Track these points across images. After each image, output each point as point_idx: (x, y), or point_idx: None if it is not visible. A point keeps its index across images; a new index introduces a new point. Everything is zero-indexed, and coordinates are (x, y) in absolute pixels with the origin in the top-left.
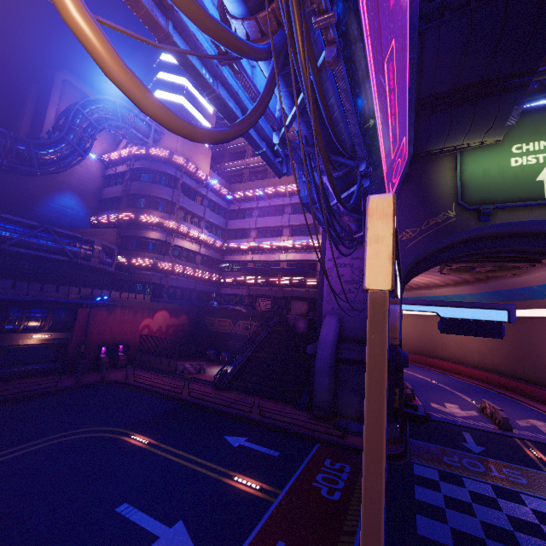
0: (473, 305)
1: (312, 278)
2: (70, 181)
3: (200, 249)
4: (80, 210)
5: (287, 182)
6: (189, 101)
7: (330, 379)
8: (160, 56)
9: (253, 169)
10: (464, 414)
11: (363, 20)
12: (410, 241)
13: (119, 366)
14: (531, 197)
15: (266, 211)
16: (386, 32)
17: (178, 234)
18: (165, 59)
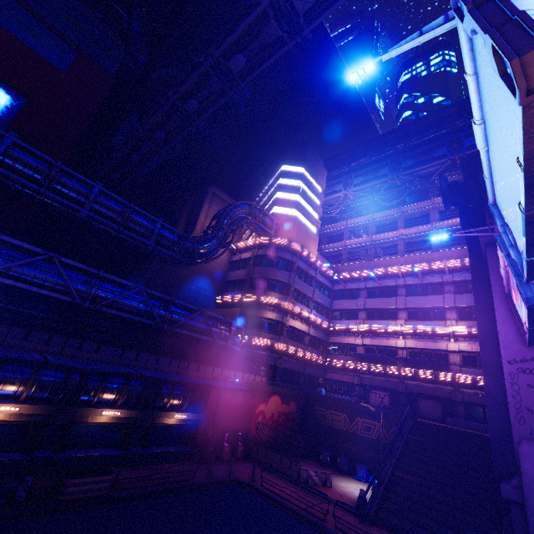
0: None
1: (445, 372)
2: (206, 267)
3: (309, 329)
4: (210, 290)
5: (398, 262)
6: (303, 198)
7: None
8: (281, 167)
9: (352, 250)
10: None
11: None
12: None
13: (237, 458)
14: None
15: (376, 291)
16: None
17: (291, 314)
18: (284, 169)
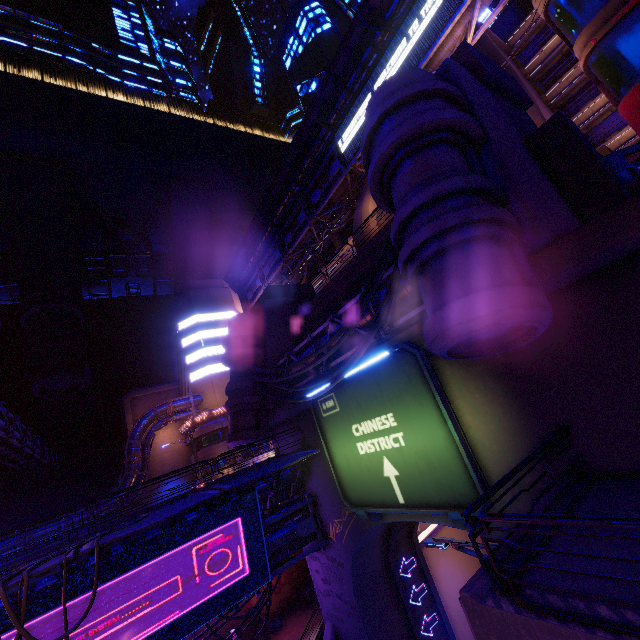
0: None
1: None
2: (165, 470)
3: None
4: (181, 487)
5: None
6: (212, 346)
7: None
8: (178, 326)
9: None
10: None
11: None
12: (342, 536)
13: None
14: (390, 500)
15: None
16: None
17: None
18: (181, 327)
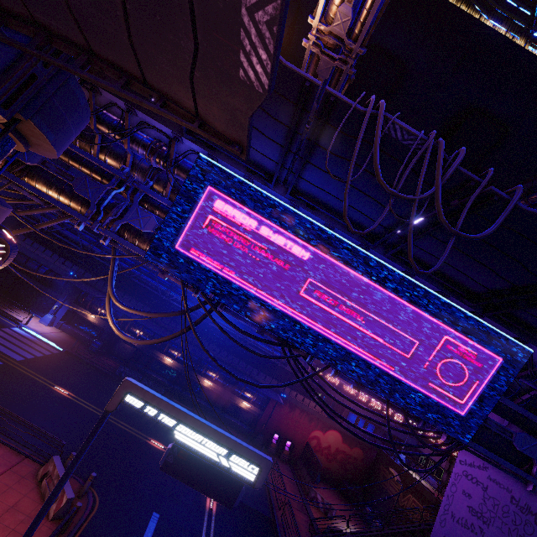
0: None
1: None
2: None
3: None
4: None
5: None
6: None
7: None
8: None
9: None
10: None
11: (246, 288)
12: None
13: (281, 458)
14: None
15: None
16: (291, 281)
17: None
18: None
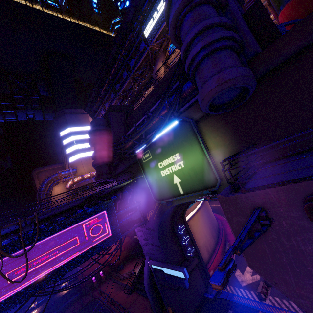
0: (171, 268)
1: None
2: None
3: None
4: None
5: None
6: (80, 144)
7: (151, 296)
8: (60, 134)
9: None
10: (249, 281)
11: None
12: (153, 217)
13: (103, 281)
14: (176, 193)
15: None
16: None
17: None
18: (62, 134)
